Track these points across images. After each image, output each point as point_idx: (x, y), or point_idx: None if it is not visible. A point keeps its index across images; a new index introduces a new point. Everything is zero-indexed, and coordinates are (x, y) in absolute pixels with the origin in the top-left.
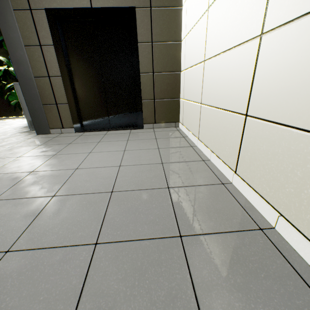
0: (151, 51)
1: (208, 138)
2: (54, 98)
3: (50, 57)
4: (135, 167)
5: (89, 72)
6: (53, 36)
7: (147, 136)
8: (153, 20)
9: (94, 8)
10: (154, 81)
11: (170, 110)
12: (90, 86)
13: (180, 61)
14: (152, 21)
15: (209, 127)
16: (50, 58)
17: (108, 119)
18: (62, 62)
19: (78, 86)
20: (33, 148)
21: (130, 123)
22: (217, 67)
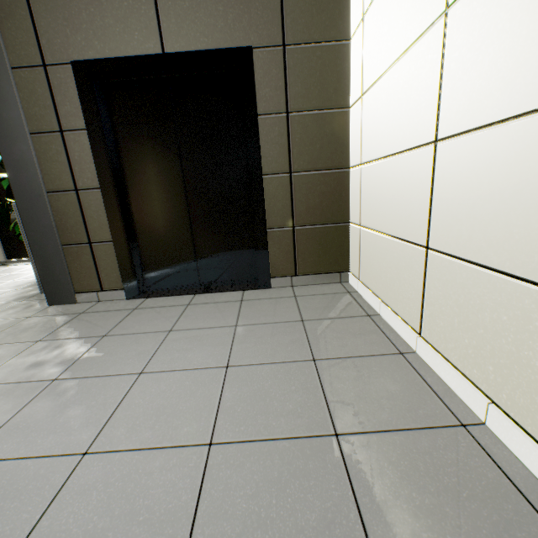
0: (285, 129)
1: (467, 351)
2: (86, 231)
3: (79, 152)
4: (257, 456)
5: (158, 177)
6: (85, 112)
7: (281, 313)
8: (289, 69)
9: (169, 55)
10: (293, 189)
11: (328, 248)
12: (160, 204)
13: (349, 146)
14: (287, 71)
15: (470, 320)
16: (79, 154)
17: (195, 269)
18: (103, 160)
19: (136, 205)
20: (18, 353)
21: (242, 276)
22: (506, 154)
